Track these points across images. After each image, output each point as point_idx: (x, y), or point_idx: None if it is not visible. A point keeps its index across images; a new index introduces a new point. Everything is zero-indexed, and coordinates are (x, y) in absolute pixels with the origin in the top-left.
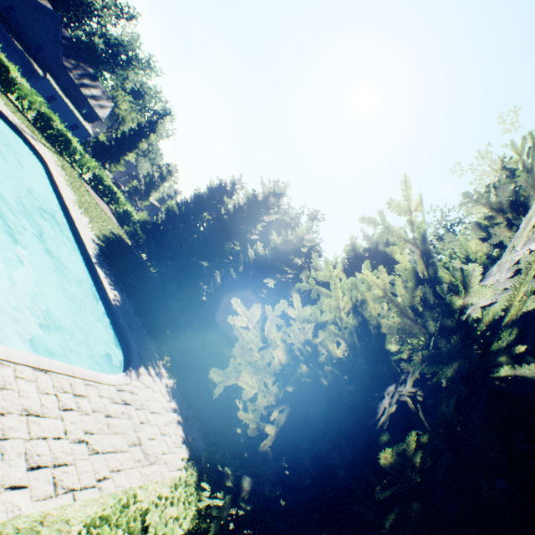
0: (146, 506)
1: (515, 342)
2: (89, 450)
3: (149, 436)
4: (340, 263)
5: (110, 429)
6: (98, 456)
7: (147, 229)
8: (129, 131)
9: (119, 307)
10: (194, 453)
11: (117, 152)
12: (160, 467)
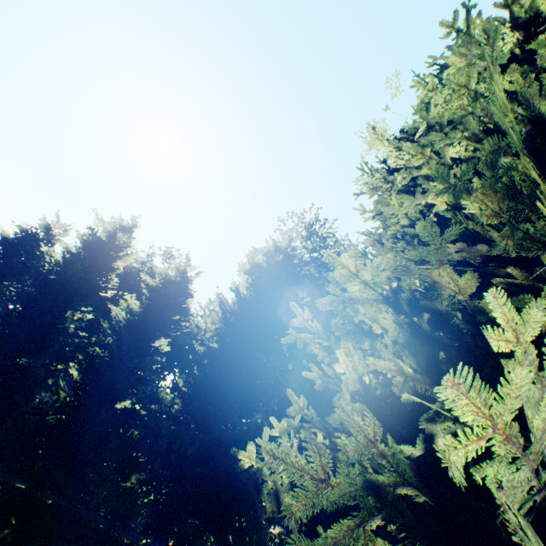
0: None
1: None
2: None
3: None
4: (249, 284)
5: None
6: None
7: None
8: None
9: None
10: None
11: None
12: None
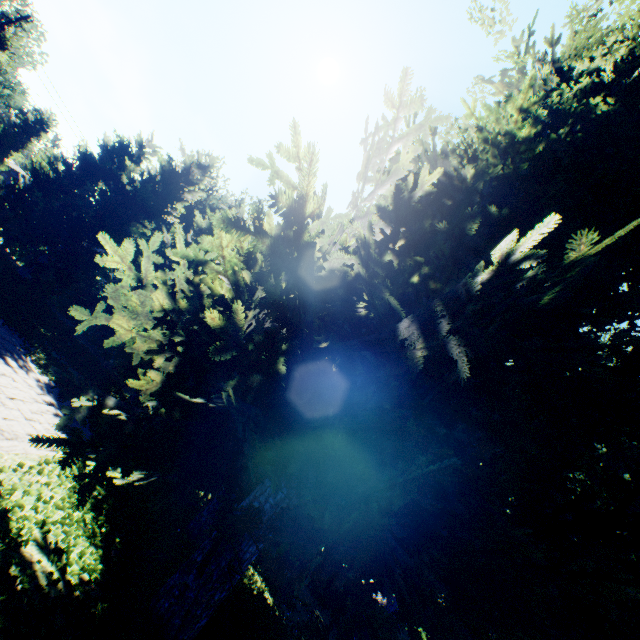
0: None
1: (370, 276)
2: None
3: (5, 417)
4: None
5: None
6: None
7: None
8: None
9: None
10: None
11: None
12: (24, 444)
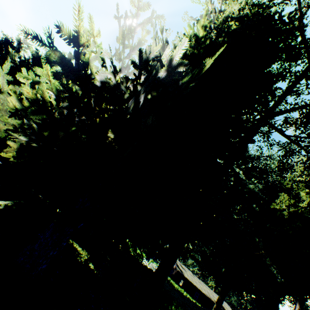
0: None
1: (130, 97)
2: None
3: None
4: None
5: None
6: None
7: None
8: None
9: None
10: None
11: None
12: None
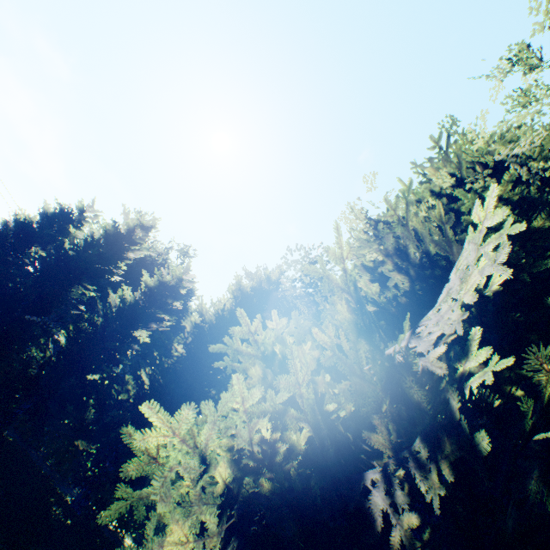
0: None
1: None
2: None
3: None
4: (229, 305)
5: None
6: None
7: None
8: None
9: None
10: None
11: None
12: None
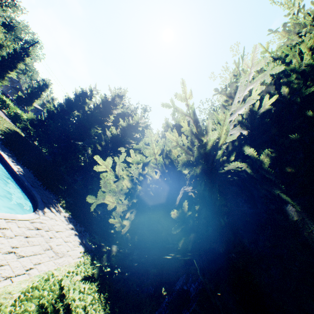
0: (61, 278)
1: (235, 158)
2: (17, 256)
3: (57, 244)
4: (161, 134)
5: (30, 243)
6: (24, 258)
7: (35, 124)
8: (8, 55)
9: (22, 175)
10: (87, 248)
11: (0, 71)
12: (67, 258)
